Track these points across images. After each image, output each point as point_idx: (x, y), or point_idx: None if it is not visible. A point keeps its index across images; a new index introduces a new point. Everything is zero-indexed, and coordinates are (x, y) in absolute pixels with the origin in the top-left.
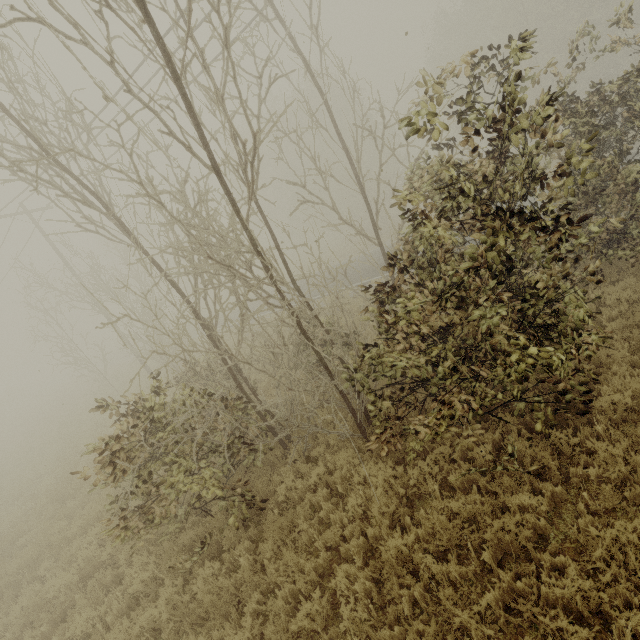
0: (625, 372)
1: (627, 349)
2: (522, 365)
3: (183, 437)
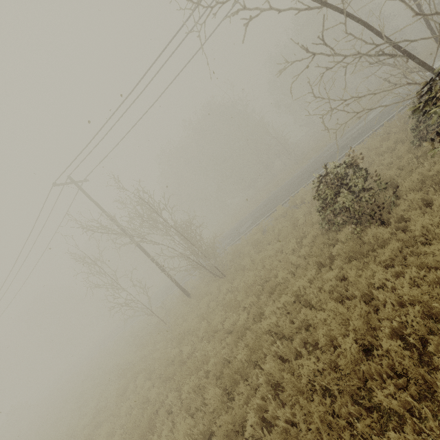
0: None
1: None
2: None
3: None
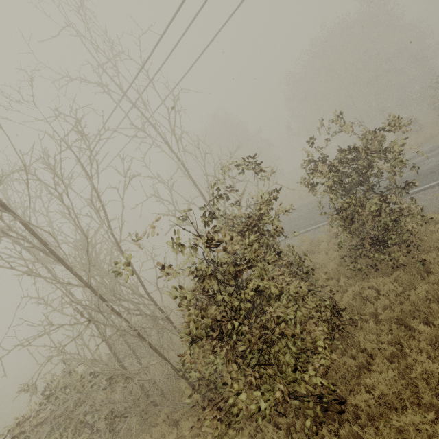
0: (383, 366)
1: (391, 339)
2: (236, 409)
3: (72, 414)
